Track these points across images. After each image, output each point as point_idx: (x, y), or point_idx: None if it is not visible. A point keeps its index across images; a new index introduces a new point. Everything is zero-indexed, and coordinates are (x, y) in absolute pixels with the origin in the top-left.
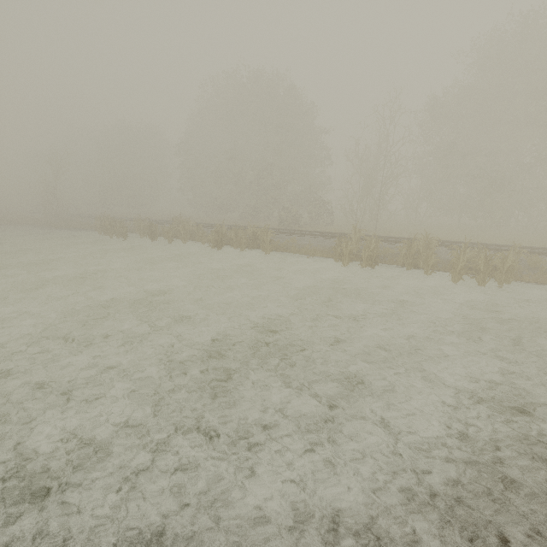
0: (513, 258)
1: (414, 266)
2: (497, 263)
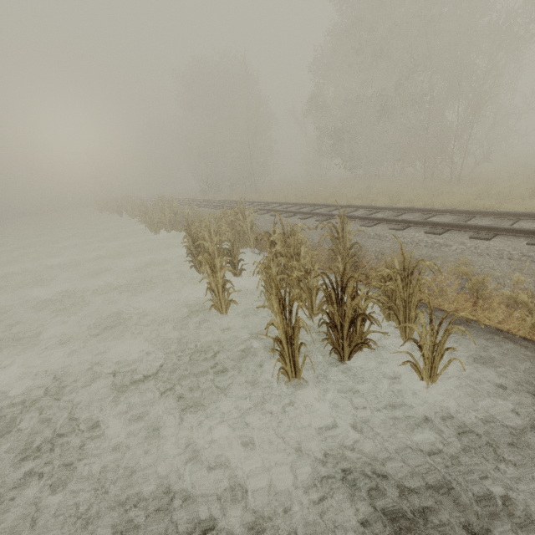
0: (171, 214)
1: None
2: (152, 218)
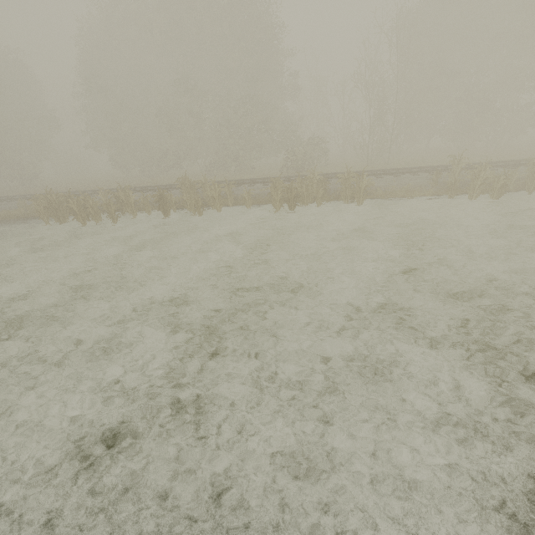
0: None
1: (524, 188)
2: None
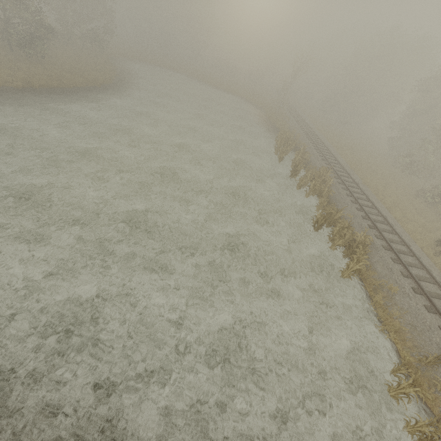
0: None
1: None
2: None
